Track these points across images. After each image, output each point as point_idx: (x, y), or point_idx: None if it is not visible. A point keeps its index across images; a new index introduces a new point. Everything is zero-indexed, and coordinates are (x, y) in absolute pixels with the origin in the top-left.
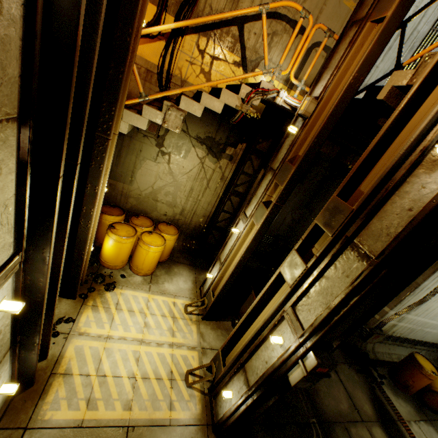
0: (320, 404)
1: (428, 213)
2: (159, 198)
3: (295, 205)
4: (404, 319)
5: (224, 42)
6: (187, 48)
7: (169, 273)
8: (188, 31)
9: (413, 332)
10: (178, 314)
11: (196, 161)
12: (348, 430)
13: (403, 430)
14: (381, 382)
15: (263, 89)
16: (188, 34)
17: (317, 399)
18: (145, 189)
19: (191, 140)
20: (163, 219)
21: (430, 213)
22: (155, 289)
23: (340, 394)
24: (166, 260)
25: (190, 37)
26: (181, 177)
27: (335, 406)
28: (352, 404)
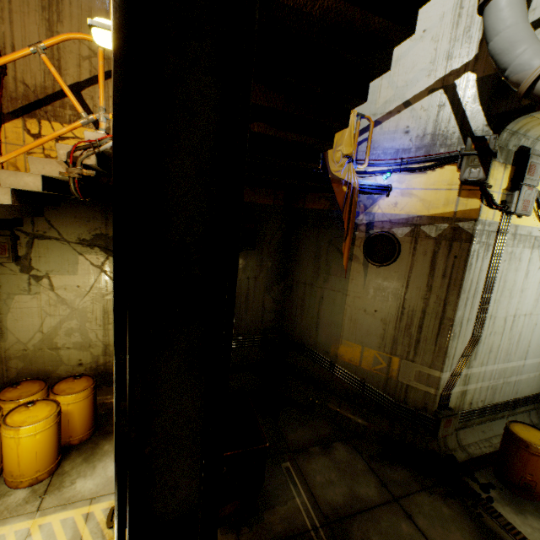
0: None
1: (113, 150)
2: (59, 343)
3: (267, 281)
4: (471, 378)
5: (64, 118)
6: (13, 138)
7: (91, 458)
8: (6, 117)
9: (497, 392)
10: (91, 536)
11: (94, 271)
12: None
13: None
14: (489, 499)
15: (88, 141)
16: (8, 121)
17: None
18: (30, 338)
19: (73, 247)
20: (81, 371)
21: (114, 147)
22: (50, 503)
23: None
24: (90, 436)
25: (12, 124)
26: (80, 302)
27: None
28: None
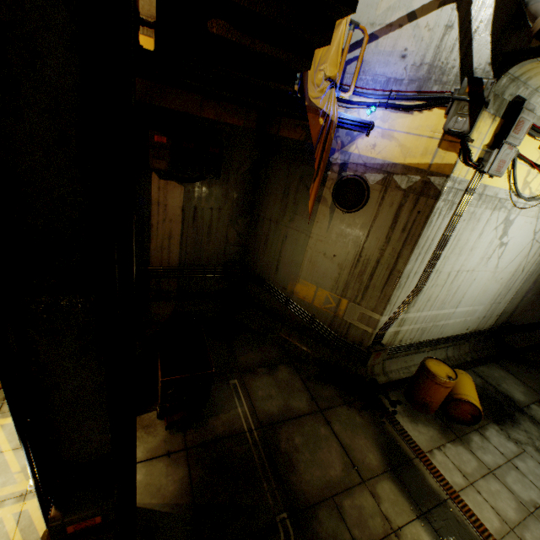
0: (297, 484)
1: None
2: None
3: (232, 213)
4: (406, 321)
5: None
6: None
7: None
8: None
9: (426, 332)
10: None
11: None
12: (339, 506)
13: (422, 469)
14: (393, 412)
15: None
16: None
17: (293, 478)
18: None
19: None
20: None
21: None
22: None
23: (331, 454)
24: None
25: None
26: None
27: (322, 476)
28: (349, 462)
